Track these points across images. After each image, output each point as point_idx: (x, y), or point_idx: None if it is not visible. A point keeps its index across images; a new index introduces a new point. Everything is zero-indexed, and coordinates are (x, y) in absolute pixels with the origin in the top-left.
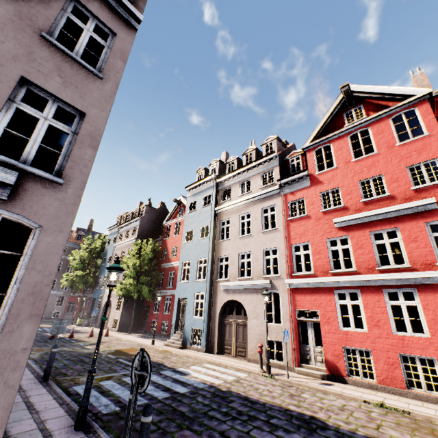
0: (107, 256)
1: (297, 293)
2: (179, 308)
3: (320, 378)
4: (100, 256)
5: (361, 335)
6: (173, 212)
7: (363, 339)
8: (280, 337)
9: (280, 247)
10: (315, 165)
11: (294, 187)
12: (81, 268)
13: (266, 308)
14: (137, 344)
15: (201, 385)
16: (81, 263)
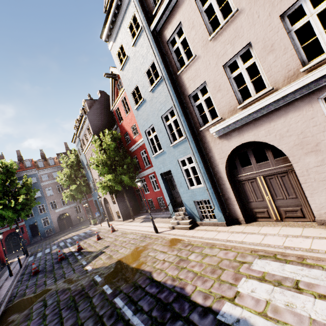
0: (84, 164)
1: None
2: (167, 185)
3: None
4: (81, 167)
5: None
6: (113, 92)
7: None
8: None
9: None
10: None
11: None
12: (72, 183)
13: None
14: (141, 236)
15: None
16: (69, 179)
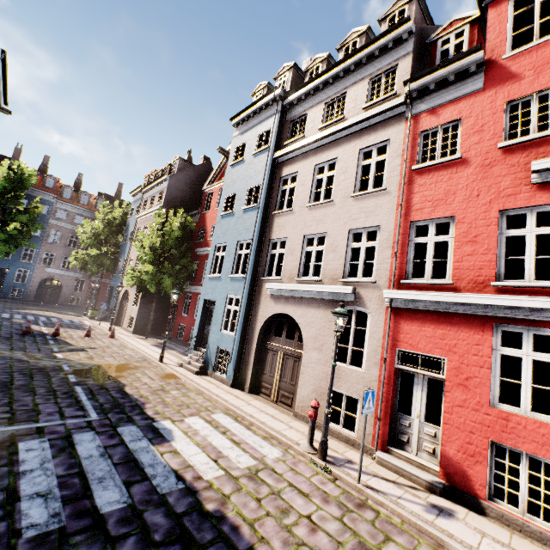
0: (128, 232)
1: (405, 318)
2: (205, 315)
3: (425, 488)
4: (122, 232)
5: (547, 429)
6: (218, 171)
7: (549, 440)
8: (356, 390)
9: (384, 226)
10: (506, 35)
11: (441, 97)
12: (95, 246)
13: (337, 341)
14: (141, 357)
15: (168, 485)
16: (95, 239)
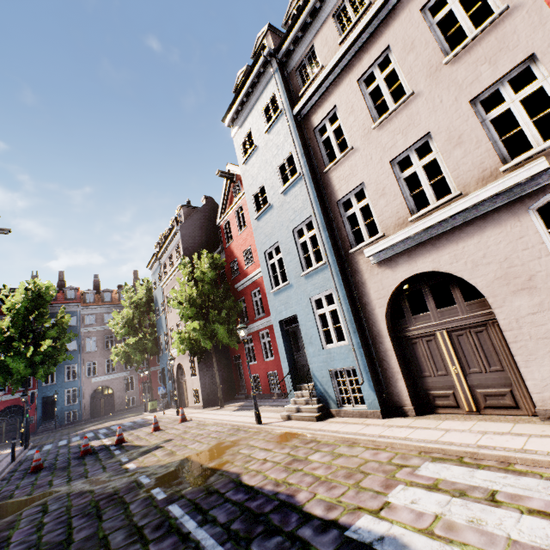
0: (158, 305)
1: None
2: (288, 341)
3: None
4: (152, 309)
5: None
6: (225, 198)
7: None
8: None
9: (544, 46)
10: None
11: None
12: (131, 333)
13: None
14: (231, 429)
15: None
16: (128, 326)
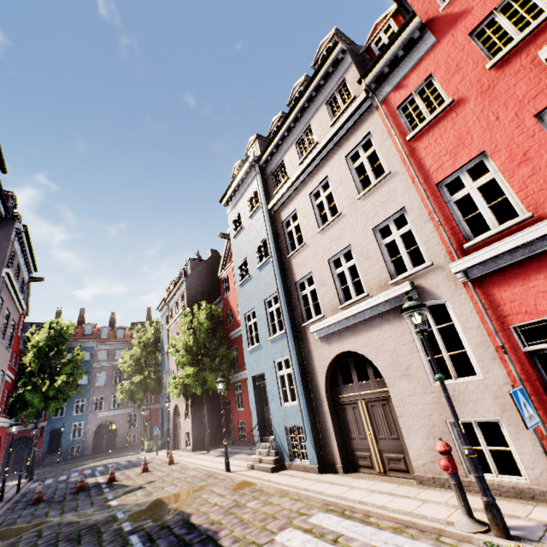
0: (163, 346)
1: (496, 284)
2: (259, 395)
3: None
4: (159, 348)
5: None
6: (226, 255)
7: None
8: (486, 409)
9: (409, 204)
10: None
11: (399, 72)
12: (137, 371)
13: (426, 344)
14: (205, 474)
15: None
16: (135, 365)
